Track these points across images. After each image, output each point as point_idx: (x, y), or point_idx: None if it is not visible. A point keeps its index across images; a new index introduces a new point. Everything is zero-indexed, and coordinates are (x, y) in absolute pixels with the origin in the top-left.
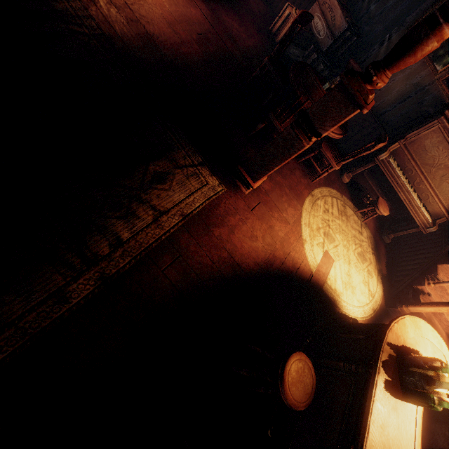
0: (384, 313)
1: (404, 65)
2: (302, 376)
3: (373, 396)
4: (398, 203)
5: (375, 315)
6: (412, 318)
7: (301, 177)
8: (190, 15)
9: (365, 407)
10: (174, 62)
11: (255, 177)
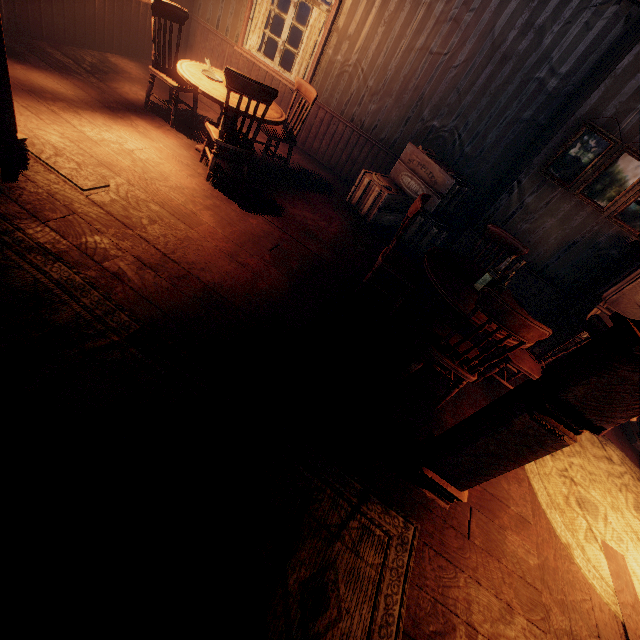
0: None
1: None
2: None
3: None
4: None
5: None
6: None
7: None
8: (252, 228)
9: None
10: (255, 313)
11: (461, 483)
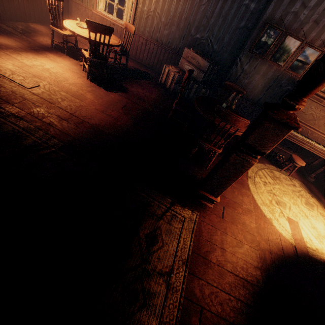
0: None
1: (317, 91)
2: None
3: None
4: (302, 151)
5: None
6: None
7: None
8: (112, 99)
9: None
10: (117, 135)
11: (215, 194)
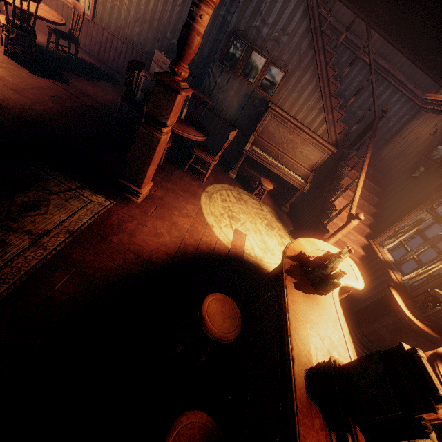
0: None
1: (189, 56)
2: (223, 311)
3: (286, 295)
4: (279, 180)
5: None
6: (306, 239)
7: (191, 181)
8: (38, 83)
9: (283, 307)
10: (28, 117)
11: (138, 183)
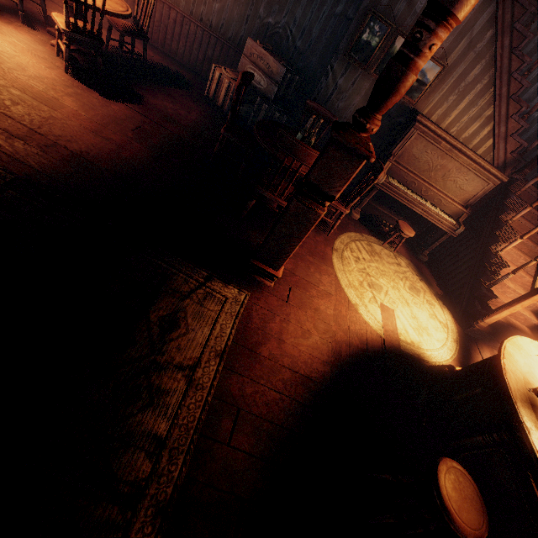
0: (465, 339)
1: (392, 105)
2: (461, 490)
3: None
4: (415, 218)
5: (460, 346)
6: (510, 341)
7: (315, 235)
8: (114, 113)
9: None
10: (120, 173)
11: (275, 265)
